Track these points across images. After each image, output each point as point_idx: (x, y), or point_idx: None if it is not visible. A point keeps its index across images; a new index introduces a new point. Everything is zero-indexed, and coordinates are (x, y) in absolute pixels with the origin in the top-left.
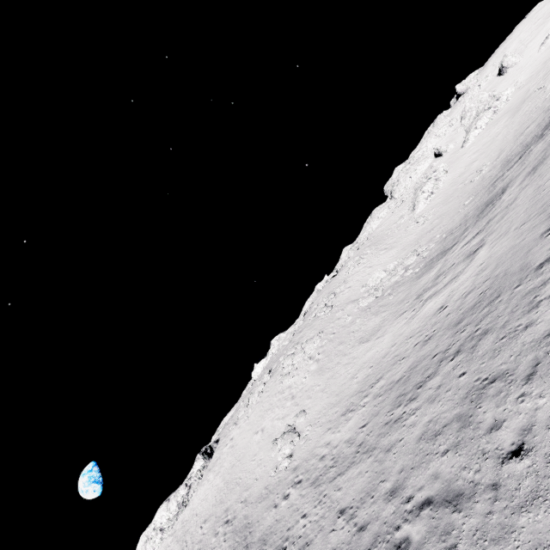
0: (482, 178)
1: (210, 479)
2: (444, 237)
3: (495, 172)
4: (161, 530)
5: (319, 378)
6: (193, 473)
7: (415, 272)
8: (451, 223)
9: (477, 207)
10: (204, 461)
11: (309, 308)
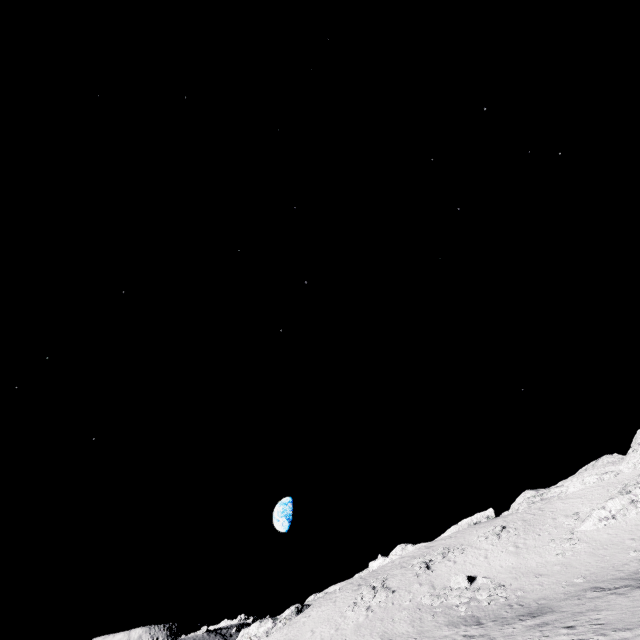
0: (628, 561)
1: (283, 633)
2: (510, 602)
3: (626, 571)
4: (250, 638)
5: (351, 633)
6: (281, 617)
7: (460, 614)
8: (538, 591)
9: (545, 602)
10: (292, 614)
11: (435, 543)
